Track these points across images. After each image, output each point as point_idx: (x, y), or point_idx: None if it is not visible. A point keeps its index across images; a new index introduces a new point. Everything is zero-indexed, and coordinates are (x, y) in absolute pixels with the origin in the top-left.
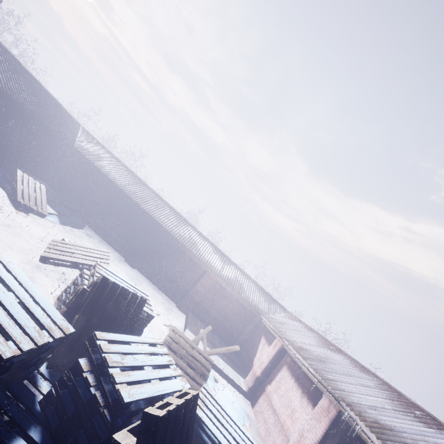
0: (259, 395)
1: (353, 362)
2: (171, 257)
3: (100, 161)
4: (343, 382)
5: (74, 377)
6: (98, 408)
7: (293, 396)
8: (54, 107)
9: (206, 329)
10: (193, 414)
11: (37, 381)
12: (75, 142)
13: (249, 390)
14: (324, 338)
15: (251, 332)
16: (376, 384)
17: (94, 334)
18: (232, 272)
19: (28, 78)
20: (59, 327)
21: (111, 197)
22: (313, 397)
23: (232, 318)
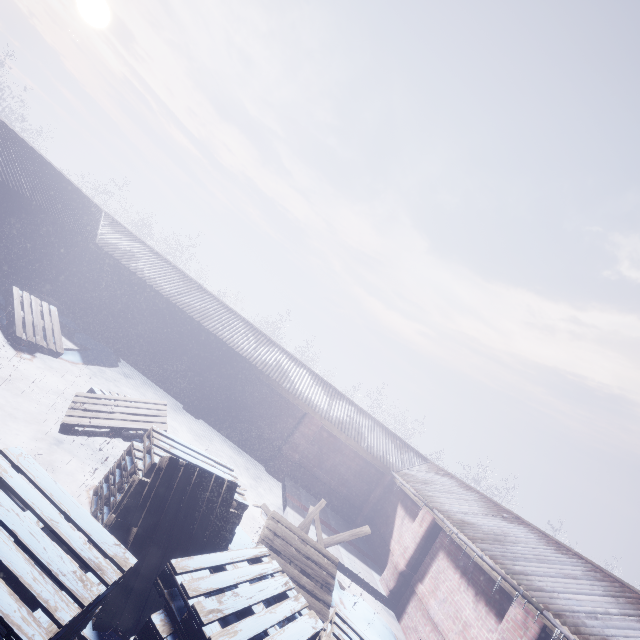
0: (407, 600)
1: (542, 536)
2: (253, 397)
3: (137, 261)
4: (538, 575)
5: None
6: None
7: (462, 601)
8: (62, 188)
9: (318, 506)
10: None
11: None
12: (97, 236)
13: (390, 594)
14: (491, 500)
15: (380, 499)
16: (585, 572)
17: (170, 564)
18: (343, 410)
19: (22, 147)
20: (112, 560)
21: (156, 314)
22: (494, 602)
23: (350, 481)
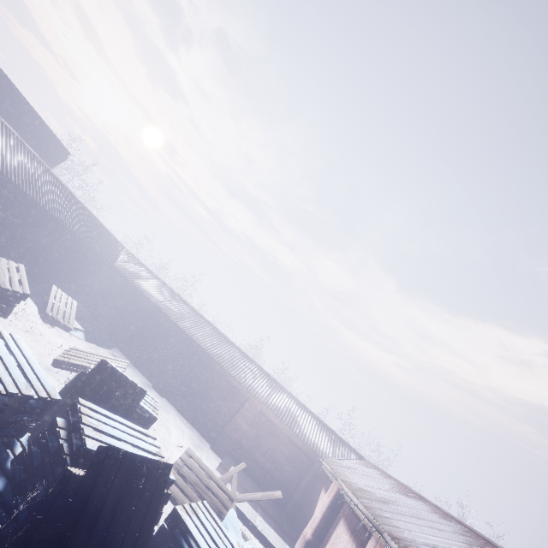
0: None
1: (435, 509)
2: (207, 382)
3: (139, 279)
4: (403, 522)
5: (48, 433)
6: (61, 456)
7: None
8: (100, 231)
9: (238, 467)
10: (160, 484)
11: (15, 447)
12: (116, 262)
13: None
14: (403, 485)
15: (309, 485)
16: (455, 530)
17: (78, 399)
18: (282, 400)
19: (80, 208)
20: (47, 391)
21: (145, 315)
22: None
23: (283, 465)
